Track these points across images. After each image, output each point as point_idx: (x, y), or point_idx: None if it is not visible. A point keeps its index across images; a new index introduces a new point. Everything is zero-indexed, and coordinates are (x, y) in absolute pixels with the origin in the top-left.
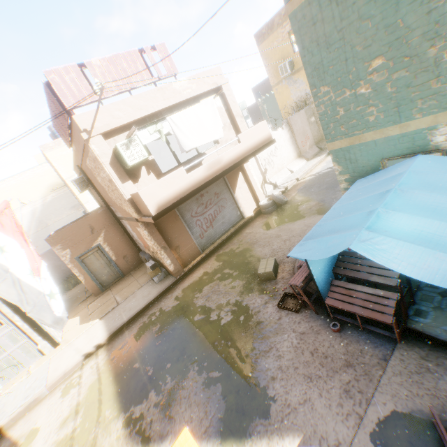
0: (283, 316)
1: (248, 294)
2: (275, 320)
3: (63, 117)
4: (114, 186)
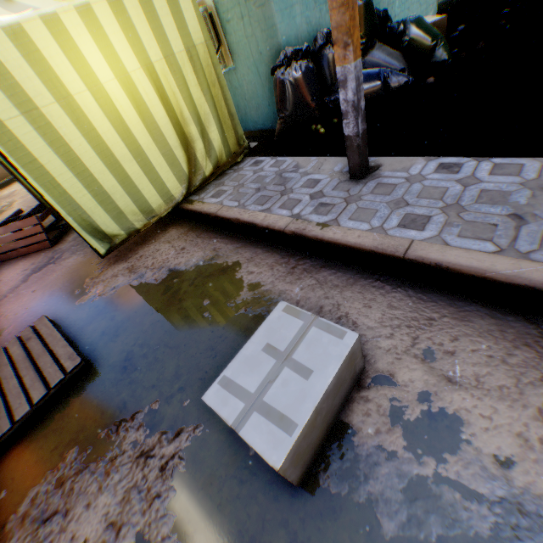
0: (33, 200)
1: (29, 193)
2: (26, 204)
3: None
4: None
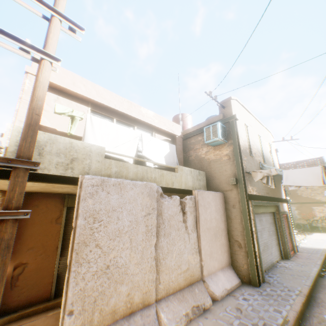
0: None
1: None
2: None
3: (313, 165)
4: (323, 188)
